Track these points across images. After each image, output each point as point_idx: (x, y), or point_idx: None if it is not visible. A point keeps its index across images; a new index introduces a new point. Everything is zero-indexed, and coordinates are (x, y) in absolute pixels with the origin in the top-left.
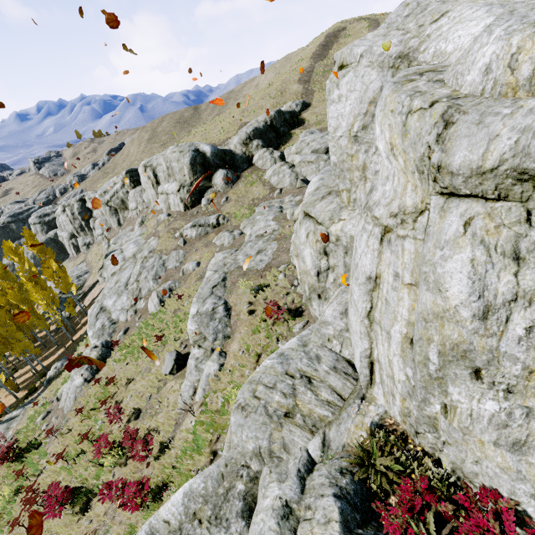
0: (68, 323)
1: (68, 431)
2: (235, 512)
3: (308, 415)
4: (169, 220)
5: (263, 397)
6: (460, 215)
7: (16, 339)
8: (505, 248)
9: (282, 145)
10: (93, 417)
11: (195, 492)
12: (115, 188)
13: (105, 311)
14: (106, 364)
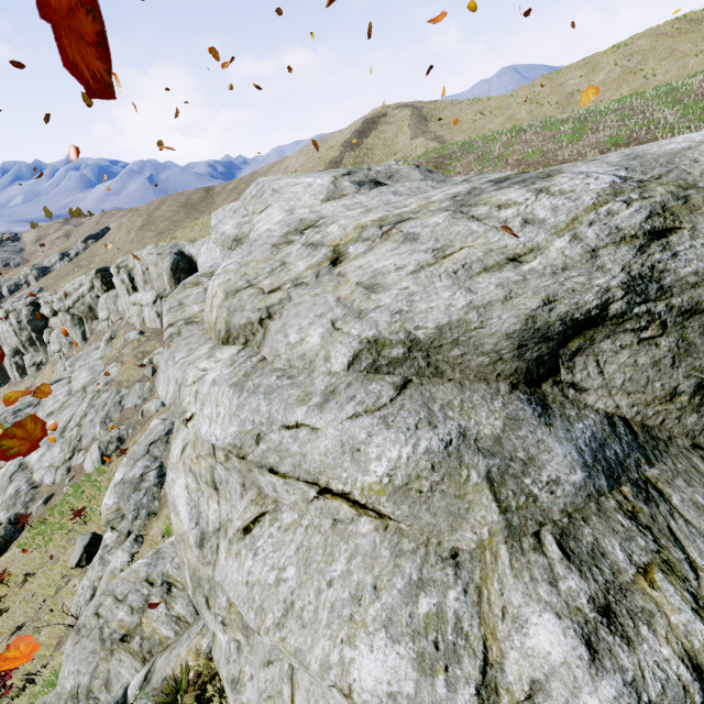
0: None
1: None
2: None
3: (148, 636)
4: (140, 340)
5: (105, 614)
6: (183, 439)
7: None
8: (207, 478)
9: None
10: None
11: None
12: (81, 291)
13: (26, 469)
14: (7, 550)
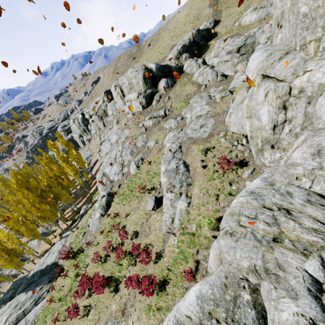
0: (86, 184)
1: (97, 243)
2: (250, 319)
3: (296, 240)
4: (134, 117)
5: (248, 226)
6: None
7: (62, 194)
8: None
9: (202, 54)
10: (109, 236)
11: (205, 296)
12: (99, 104)
13: (106, 175)
14: (111, 205)
